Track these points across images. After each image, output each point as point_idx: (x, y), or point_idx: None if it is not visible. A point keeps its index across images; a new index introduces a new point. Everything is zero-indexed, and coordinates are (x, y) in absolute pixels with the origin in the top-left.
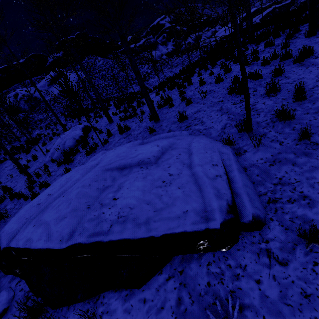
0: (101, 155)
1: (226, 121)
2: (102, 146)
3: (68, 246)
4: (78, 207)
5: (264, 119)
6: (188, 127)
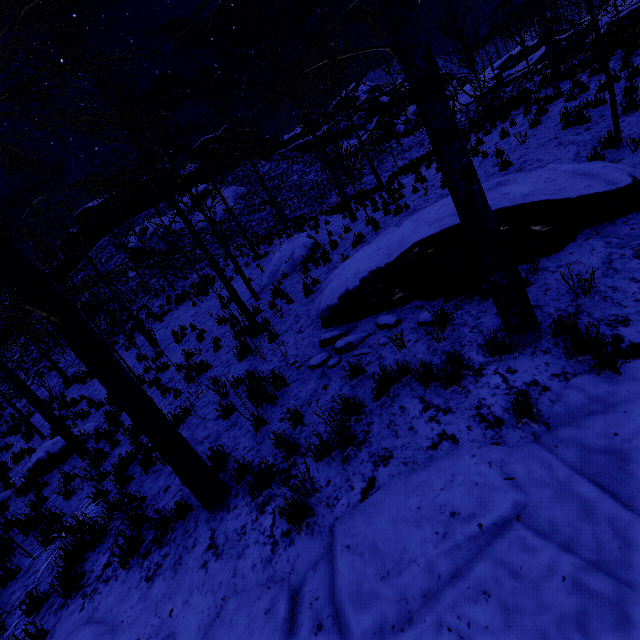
0: (395, 228)
1: (575, 149)
2: (375, 232)
3: (496, 210)
4: None
5: (631, 133)
6: (520, 170)
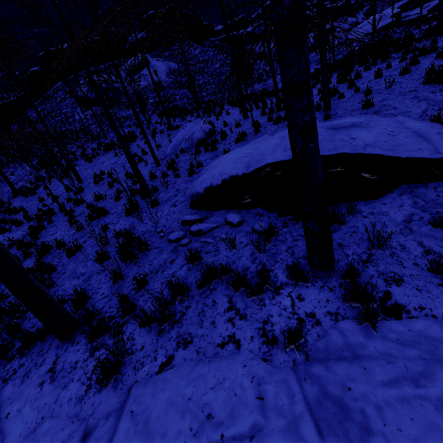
0: (269, 137)
1: (425, 106)
2: (255, 134)
3: (338, 153)
4: (325, 139)
5: None
6: (377, 112)
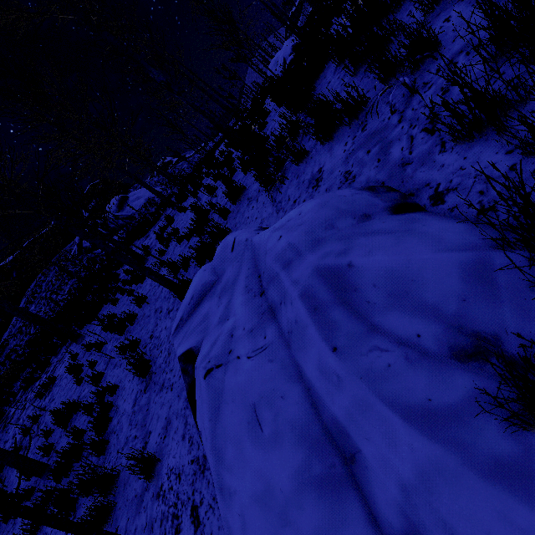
0: None
1: None
2: None
3: None
4: None
5: None
6: None
